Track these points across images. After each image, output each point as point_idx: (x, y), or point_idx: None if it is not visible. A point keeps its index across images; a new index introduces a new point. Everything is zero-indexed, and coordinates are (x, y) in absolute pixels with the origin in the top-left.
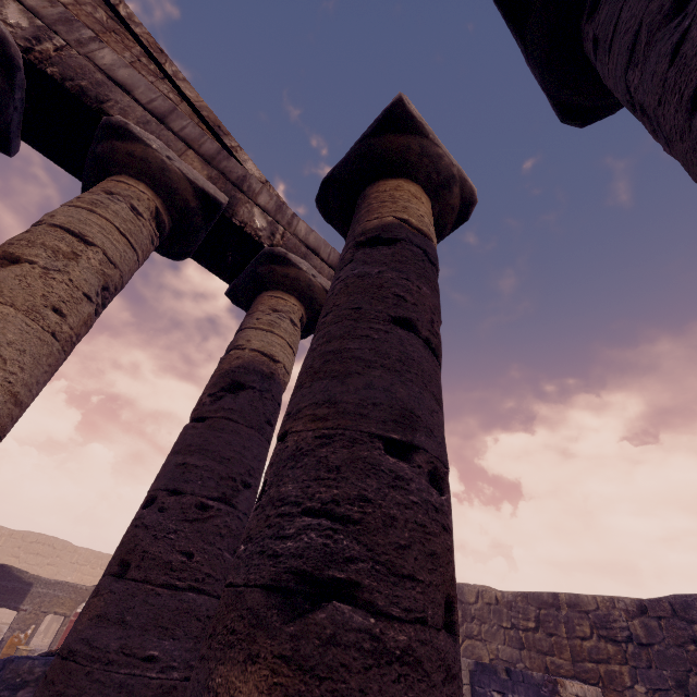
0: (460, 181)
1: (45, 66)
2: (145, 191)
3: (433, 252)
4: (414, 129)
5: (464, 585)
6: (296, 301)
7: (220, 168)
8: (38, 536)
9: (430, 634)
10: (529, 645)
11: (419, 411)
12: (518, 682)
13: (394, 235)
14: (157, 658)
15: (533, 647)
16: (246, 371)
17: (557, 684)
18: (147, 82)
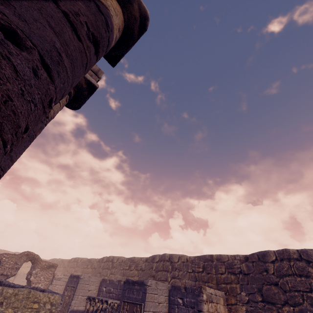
0: (137, 1)
1: None
2: None
3: (105, 10)
4: None
5: (173, 254)
6: None
7: None
8: None
9: None
10: (199, 279)
11: (18, 6)
12: (189, 292)
13: None
14: None
15: (200, 280)
16: None
17: (201, 288)
18: None
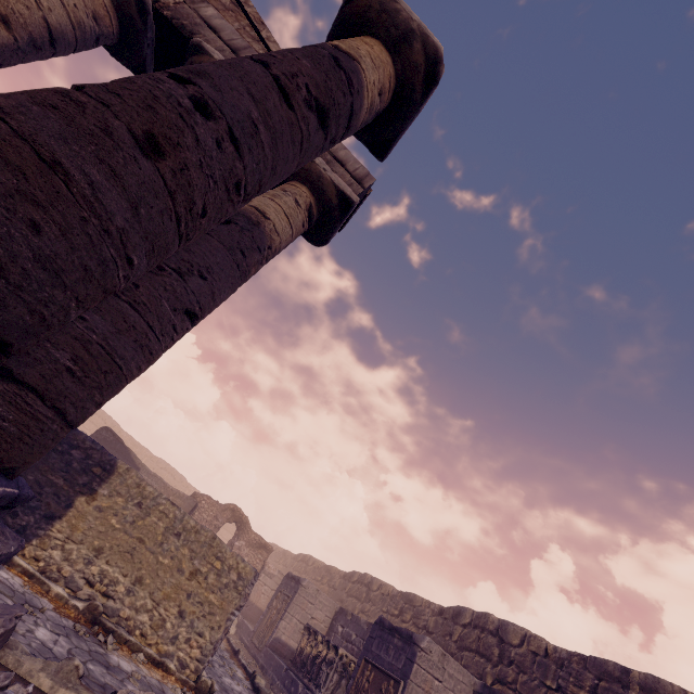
0: (421, 37)
1: (163, 11)
2: None
3: (350, 64)
4: None
5: (510, 622)
6: (307, 190)
7: None
8: (167, 465)
9: (106, 111)
10: None
11: (217, 78)
12: None
13: (312, 45)
14: (87, 320)
15: None
16: (237, 214)
17: None
18: (234, 29)
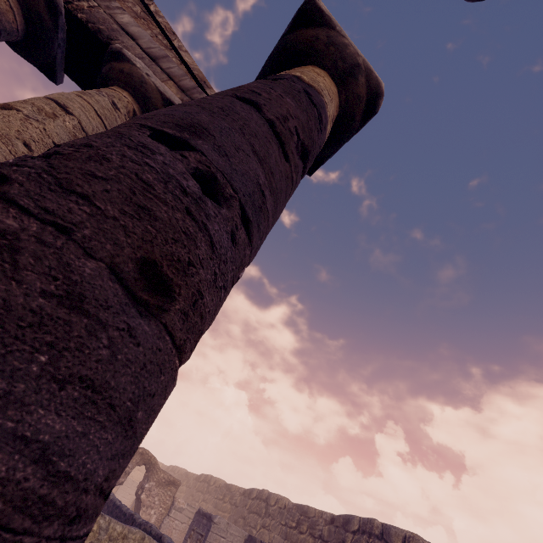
0: (365, 71)
1: (77, 13)
2: (127, 96)
3: (318, 99)
4: (323, 22)
5: (391, 526)
6: None
7: (192, 97)
8: None
9: (65, 244)
10: None
11: (217, 134)
12: None
13: (279, 77)
14: None
15: None
16: None
17: None
18: (151, 38)
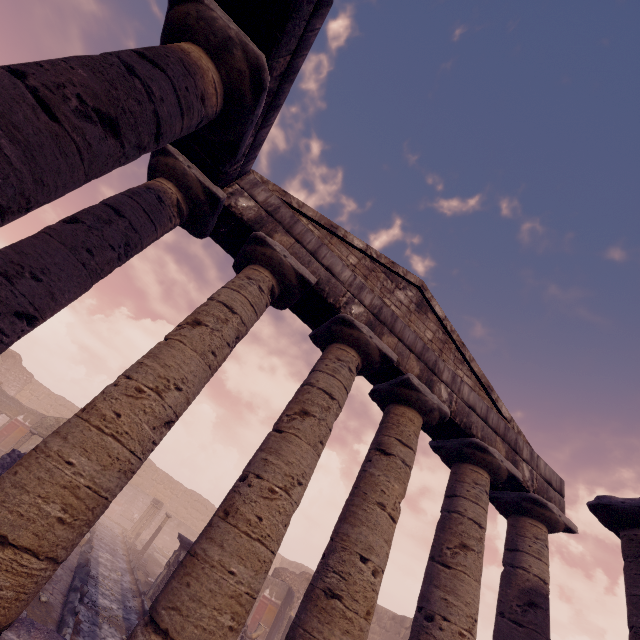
0: None
1: (455, 419)
2: (486, 476)
3: None
4: None
5: None
6: (545, 528)
7: (507, 440)
8: (199, 496)
9: None
10: None
11: None
12: None
13: None
14: None
15: None
16: (536, 594)
17: None
18: (477, 395)
